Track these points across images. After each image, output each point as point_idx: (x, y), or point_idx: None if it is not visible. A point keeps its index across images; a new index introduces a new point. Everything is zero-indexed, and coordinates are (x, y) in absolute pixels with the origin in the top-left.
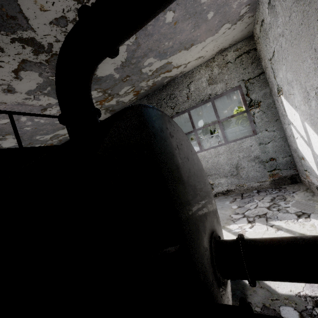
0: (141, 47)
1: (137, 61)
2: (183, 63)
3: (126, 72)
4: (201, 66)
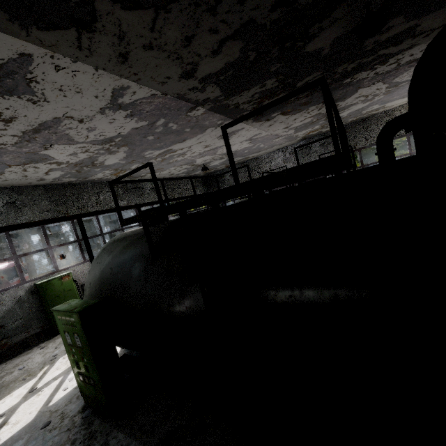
0: (379, 101)
1: (366, 107)
2: (391, 105)
3: (352, 114)
4: (403, 106)
